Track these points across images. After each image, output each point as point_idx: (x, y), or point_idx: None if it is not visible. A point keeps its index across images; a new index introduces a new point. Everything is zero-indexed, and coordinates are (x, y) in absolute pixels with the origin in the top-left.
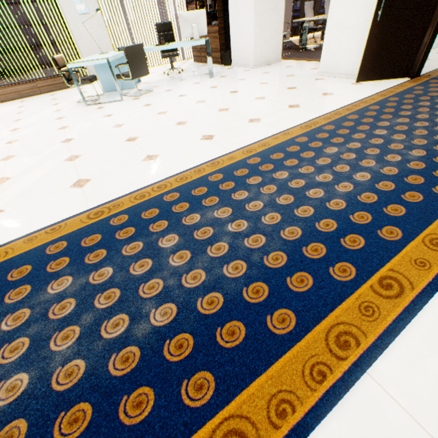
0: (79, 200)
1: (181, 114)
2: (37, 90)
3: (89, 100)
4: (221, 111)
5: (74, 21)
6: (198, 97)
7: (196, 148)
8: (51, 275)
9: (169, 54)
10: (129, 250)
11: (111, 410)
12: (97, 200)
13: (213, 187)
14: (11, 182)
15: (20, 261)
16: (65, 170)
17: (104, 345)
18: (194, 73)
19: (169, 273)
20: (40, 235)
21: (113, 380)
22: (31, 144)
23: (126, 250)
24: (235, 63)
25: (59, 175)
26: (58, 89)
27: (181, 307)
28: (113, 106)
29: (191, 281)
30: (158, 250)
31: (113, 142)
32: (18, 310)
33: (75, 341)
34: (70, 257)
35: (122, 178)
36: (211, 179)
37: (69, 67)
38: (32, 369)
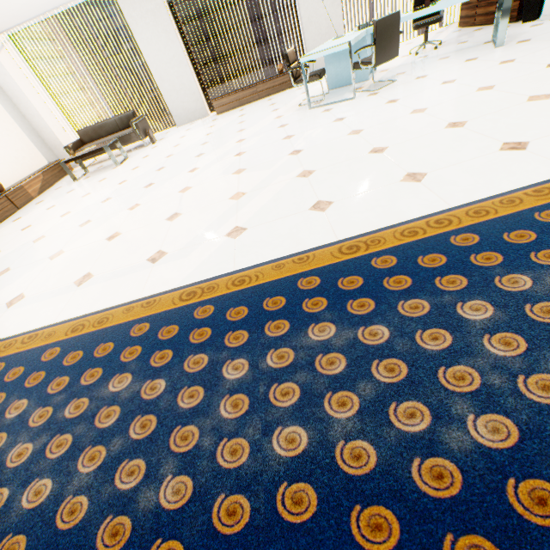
0: (323, 227)
1: (451, 111)
2: (255, 96)
3: (312, 102)
4: (533, 100)
5: (305, 3)
6: (479, 81)
7: (494, 164)
8: (309, 316)
9: (426, 21)
10: (407, 309)
11: (429, 543)
12: (346, 230)
13: (549, 232)
14: (247, 198)
15: (271, 289)
16: (299, 188)
17: (397, 437)
18: (461, 45)
19: (487, 364)
20: (287, 263)
21: (423, 497)
22: (258, 156)
23: (403, 308)
24: (548, 14)
25: (294, 194)
26: (275, 93)
27: (525, 431)
28: (343, 107)
29: (539, 392)
30: (458, 321)
31: (352, 153)
32: (280, 347)
33: (355, 414)
34: (327, 299)
35: (375, 203)
36: (541, 218)
37: (302, 62)
38: (308, 427)
